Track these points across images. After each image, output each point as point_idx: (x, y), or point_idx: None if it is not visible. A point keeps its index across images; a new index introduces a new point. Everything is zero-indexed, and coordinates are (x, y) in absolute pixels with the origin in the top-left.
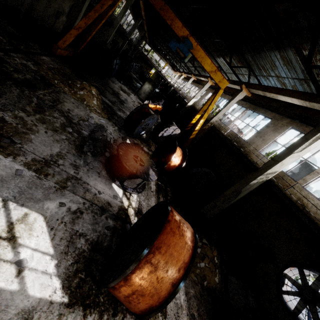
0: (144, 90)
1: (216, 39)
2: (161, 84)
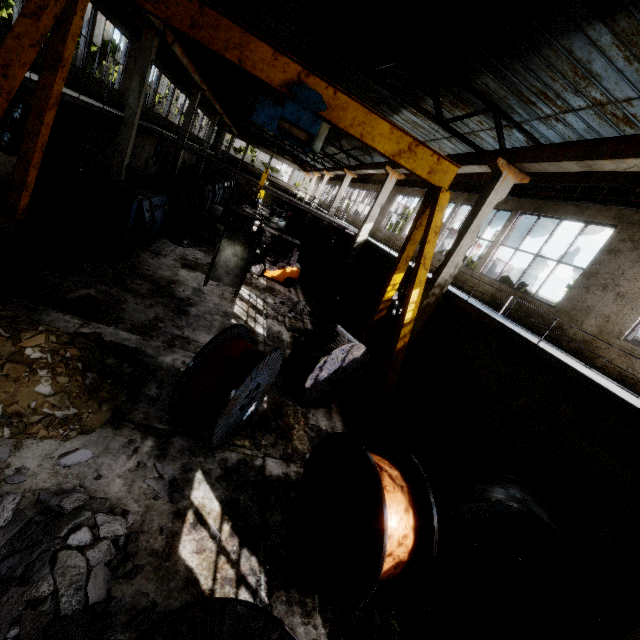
0: (225, 265)
1: (383, 65)
2: (288, 206)
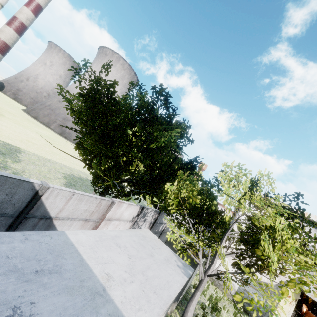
0: None
1: None
2: None
